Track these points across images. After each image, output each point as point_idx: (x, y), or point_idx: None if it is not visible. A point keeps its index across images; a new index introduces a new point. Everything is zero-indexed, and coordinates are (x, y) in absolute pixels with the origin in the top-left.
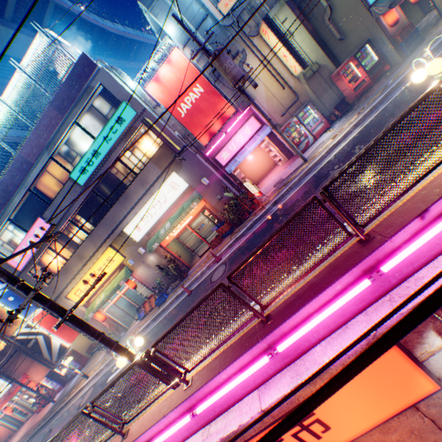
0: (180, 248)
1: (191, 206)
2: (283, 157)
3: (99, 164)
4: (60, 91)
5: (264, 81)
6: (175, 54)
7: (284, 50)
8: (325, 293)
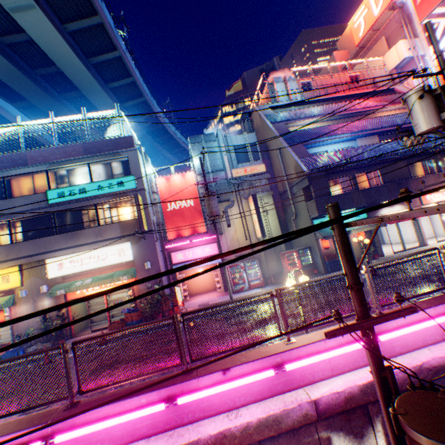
0: (82, 311)
1: (121, 277)
2: (223, 286)
3: (79, 198)
4: (97, 142)
5: (237, 227)
6: (190, 174)
7: (256, 217)
8: (132, 400)
